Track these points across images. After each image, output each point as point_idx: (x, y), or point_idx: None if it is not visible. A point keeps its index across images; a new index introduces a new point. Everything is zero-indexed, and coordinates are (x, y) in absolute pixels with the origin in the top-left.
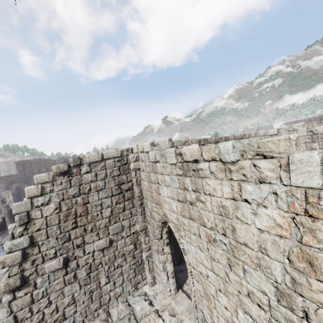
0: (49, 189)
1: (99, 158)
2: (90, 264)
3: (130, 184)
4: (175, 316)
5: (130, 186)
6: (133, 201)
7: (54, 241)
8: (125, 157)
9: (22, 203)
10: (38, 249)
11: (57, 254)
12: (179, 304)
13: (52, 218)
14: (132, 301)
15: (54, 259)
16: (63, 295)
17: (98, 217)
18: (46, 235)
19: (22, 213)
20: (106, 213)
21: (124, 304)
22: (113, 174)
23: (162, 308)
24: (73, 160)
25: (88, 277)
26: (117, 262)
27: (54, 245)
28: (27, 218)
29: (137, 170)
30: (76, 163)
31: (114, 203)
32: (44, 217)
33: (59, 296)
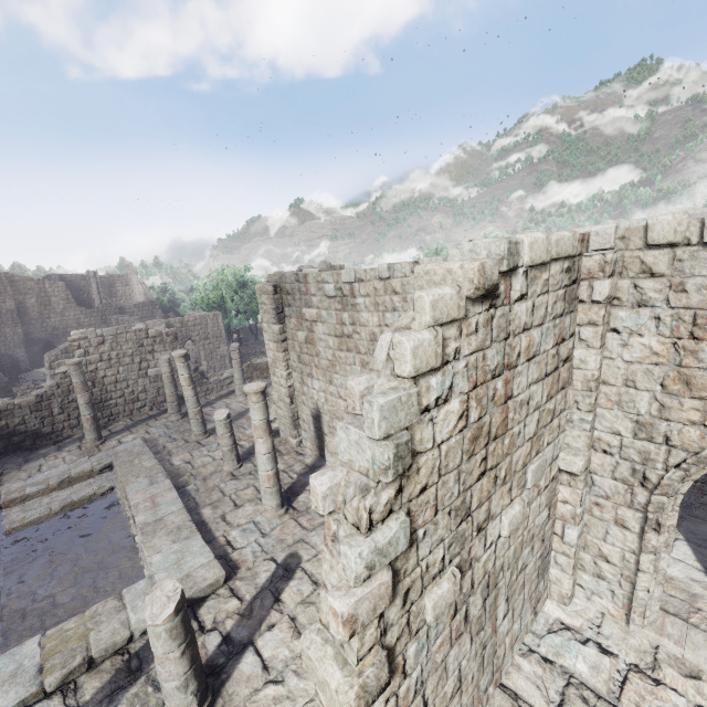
0: (452, 345)
1: (548, 253)
2: (489, 573)
3: (571, 343)
4: (699, 676)
5: (570, 351)
6: (567, 391)
7: (445, 522)
8: (576, 261)
9: (400, 395)
10: (416, 552)
11: (445, 561)
12: (690, 646)
13: (451, 449)
14: (548, 649)
15: (440, 577)
16: (446, 676)
17: (518, 440)
18: (434, 507)
19: (399, 435)
20: (530, 426)
21: (532, 660)
22: (555, 311)
23: (647, 659)
24: (508, 251)
25: (483, 610)
26: (522, 558)
27: (443, 533)
28: (410, 451)
29: (607, 303)
30: (513, 261)
31: (544, 398)
32: (437, 445)
33: (440, 680)
